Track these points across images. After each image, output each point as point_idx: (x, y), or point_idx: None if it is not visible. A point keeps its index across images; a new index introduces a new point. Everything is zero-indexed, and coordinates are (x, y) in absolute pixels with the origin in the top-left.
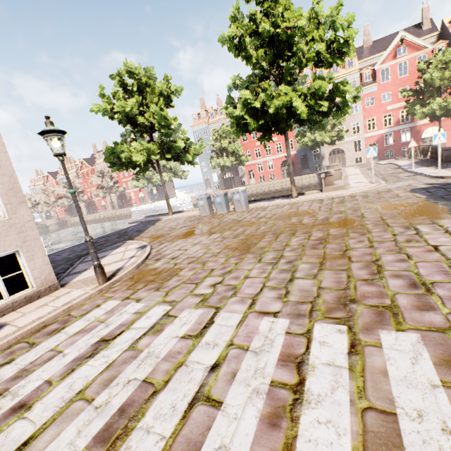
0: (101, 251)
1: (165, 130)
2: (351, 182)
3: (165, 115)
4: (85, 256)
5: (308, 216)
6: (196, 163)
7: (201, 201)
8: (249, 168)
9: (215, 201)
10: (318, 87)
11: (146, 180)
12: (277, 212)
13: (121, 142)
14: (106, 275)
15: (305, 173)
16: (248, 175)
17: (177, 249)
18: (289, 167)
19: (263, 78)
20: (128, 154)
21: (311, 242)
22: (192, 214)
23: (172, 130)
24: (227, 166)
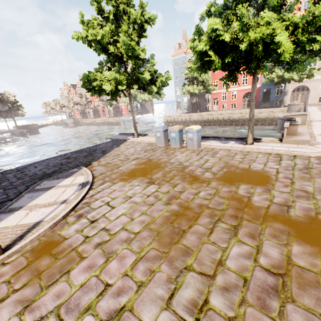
0: (56, 177)
1: (133, 61)
2: (317, 133)
3: (133, 46)
4: (41, 181)
5: (260, 188)
6: (163, 94)
7: (158, 133)
8: (215, 96)
9: (170, 135)
10: (320, 12)
11: (132, 98)
12: (225, 164)
13: (97, 70)
14: (19, 232)
15: (264, 106)
16: (212, 102)
17: (107, 201)
18: (250, 112)
19: (241, 2)
20: (99, 83)
21: (259, 277)
22: (150, 141)
23: (145, 60)
24: (195, 93)
